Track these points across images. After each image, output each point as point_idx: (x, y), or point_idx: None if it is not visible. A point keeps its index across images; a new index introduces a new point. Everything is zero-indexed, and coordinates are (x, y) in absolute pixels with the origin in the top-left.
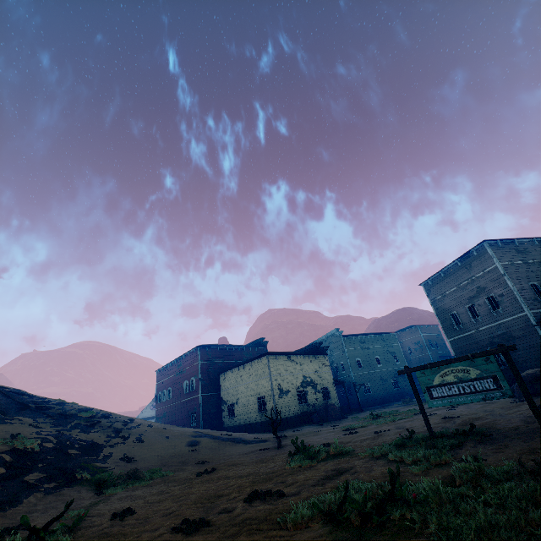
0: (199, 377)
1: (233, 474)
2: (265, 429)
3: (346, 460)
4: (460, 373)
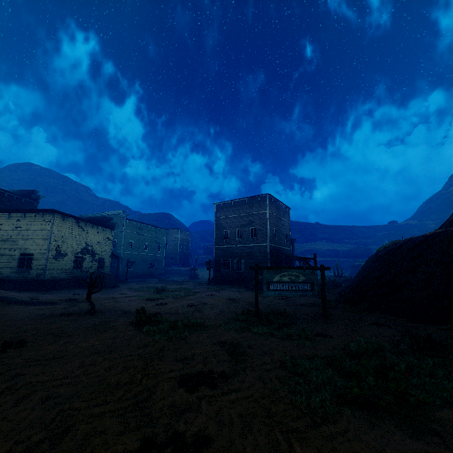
0: None
1: (80, 349)
2: (21, 288)
3: (214, 332)
4: (293, 277)
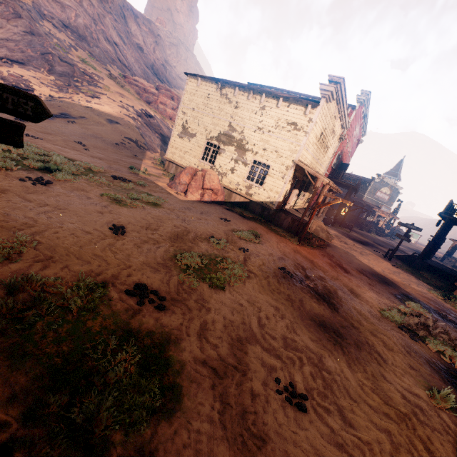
0: None
1: None
2: None
3: None
4: None
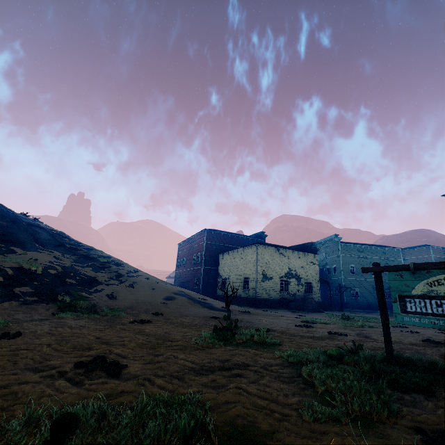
0: (203, 253)
1: (149, 331)
2: (246, 304)
3: (254, 353)
4: None
